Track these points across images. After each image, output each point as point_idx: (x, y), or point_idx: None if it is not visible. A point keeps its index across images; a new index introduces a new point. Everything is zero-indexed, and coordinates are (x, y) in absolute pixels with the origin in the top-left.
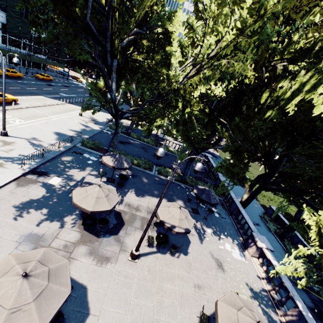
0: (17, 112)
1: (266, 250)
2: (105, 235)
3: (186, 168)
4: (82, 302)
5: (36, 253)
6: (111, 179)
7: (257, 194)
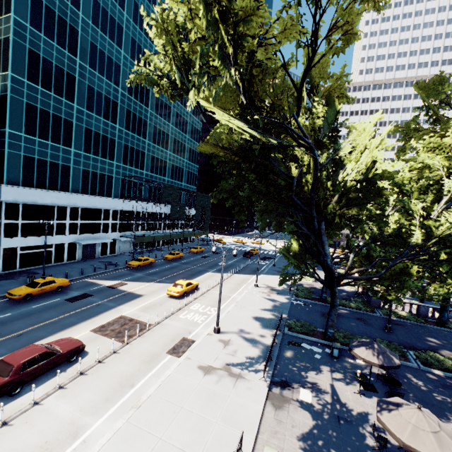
0: (205, 298)
1: None
2: None
3: None
4: None
5: None
6: (368, 385)
7: None
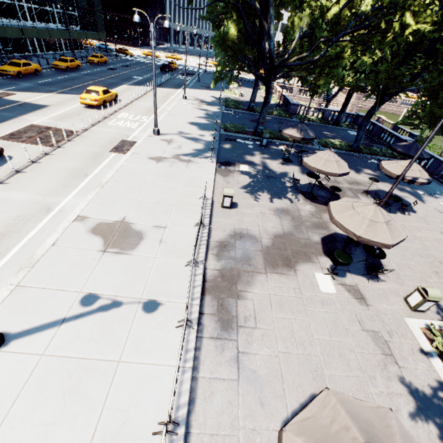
0: (131, 109)
1: None
2: None
3: (361, 130)
4: None
5: (347, 199)
6: (287, 160)
7: None
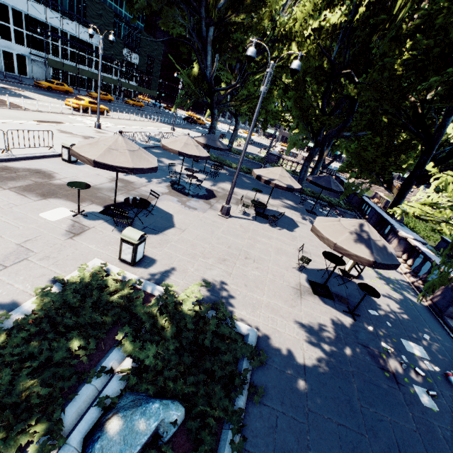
0: (109, 120)
1: (412, 240)
2: (194, 197)
3: (302, 170)
4: (168, 220)
5: None
6: (204, 171)
7: (407, 189)
